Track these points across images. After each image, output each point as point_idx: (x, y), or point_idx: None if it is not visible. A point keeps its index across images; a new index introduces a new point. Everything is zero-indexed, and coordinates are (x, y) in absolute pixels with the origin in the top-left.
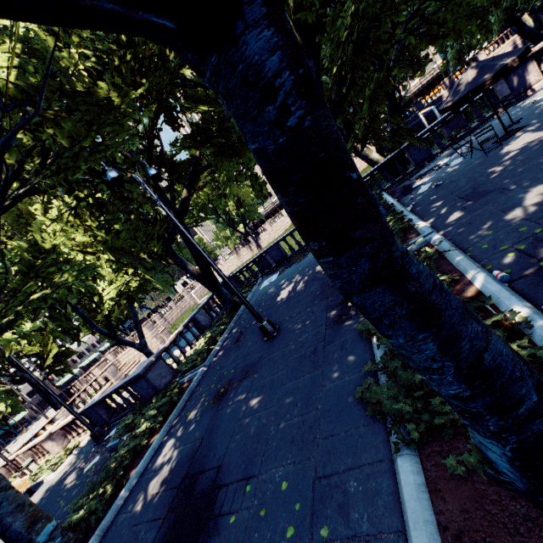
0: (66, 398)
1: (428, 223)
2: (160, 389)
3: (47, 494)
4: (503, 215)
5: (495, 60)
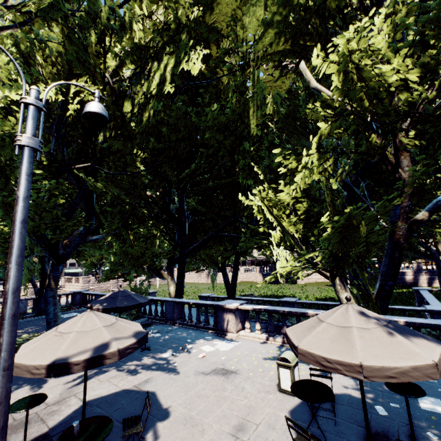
0: None
1: None
2: None
3: None
4: None
5: (111, 298)
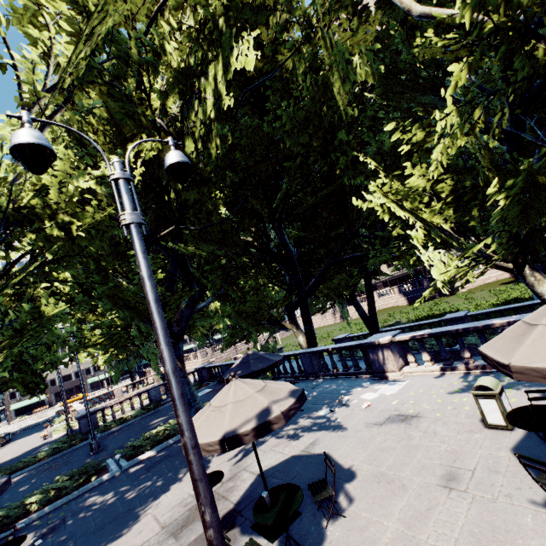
0: (142, 375)
1: (150, 455)
2: (83, 432)
3: (37, 447)
4: (97, 495)
5: (243, 364)
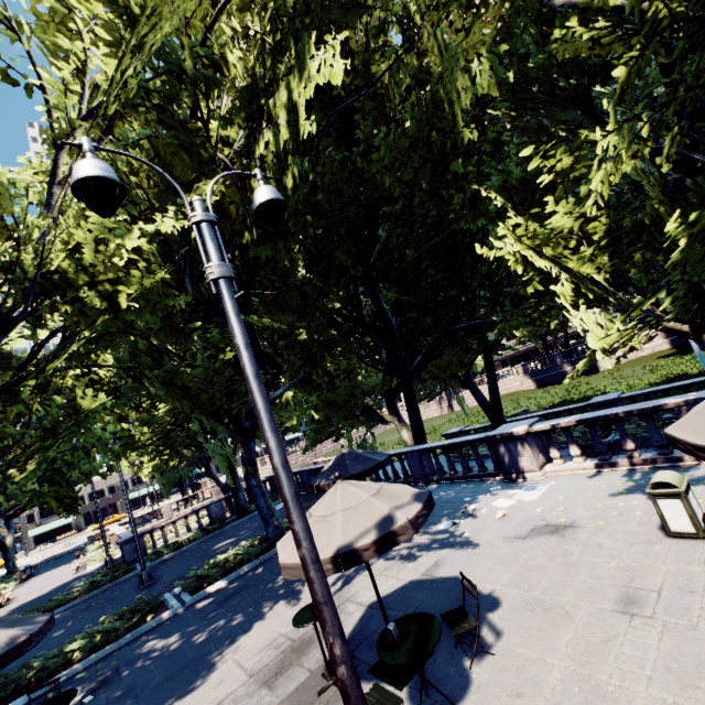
0: (195, 488)
1: (220, 586)
2: (128, 561)
3: (69, 582)
4: (157, 638)
5: (338, 466)
